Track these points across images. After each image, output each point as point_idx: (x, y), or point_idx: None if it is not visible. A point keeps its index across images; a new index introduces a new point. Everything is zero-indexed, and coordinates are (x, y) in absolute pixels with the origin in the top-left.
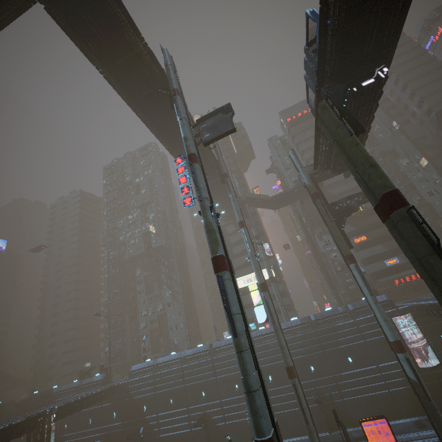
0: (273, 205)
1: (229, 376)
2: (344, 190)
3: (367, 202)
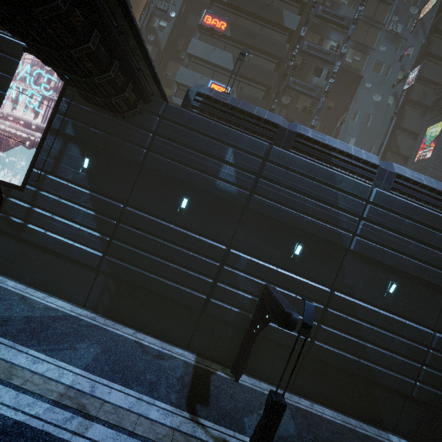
0: None
1: None
2: None
3: None
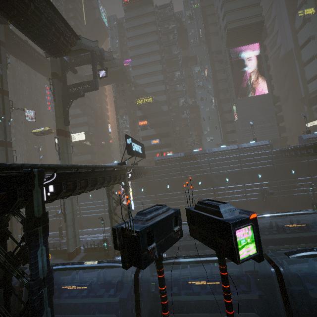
0: None
1: None
2: (146, 83)
3: (91, 90)
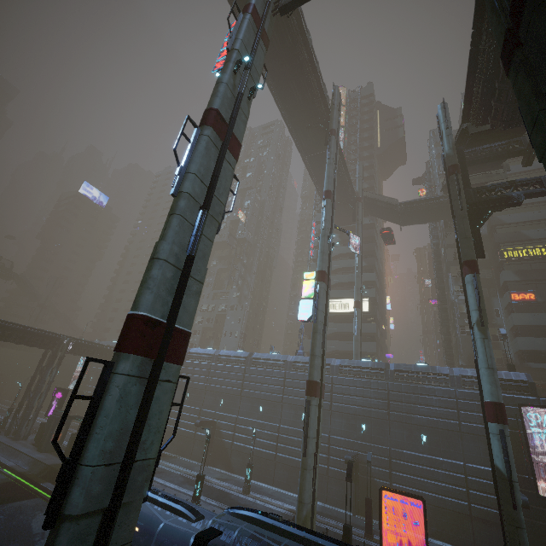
0: (399, 215)
1: (257, 393)
2: (525, 220)
3: (543, 194)
